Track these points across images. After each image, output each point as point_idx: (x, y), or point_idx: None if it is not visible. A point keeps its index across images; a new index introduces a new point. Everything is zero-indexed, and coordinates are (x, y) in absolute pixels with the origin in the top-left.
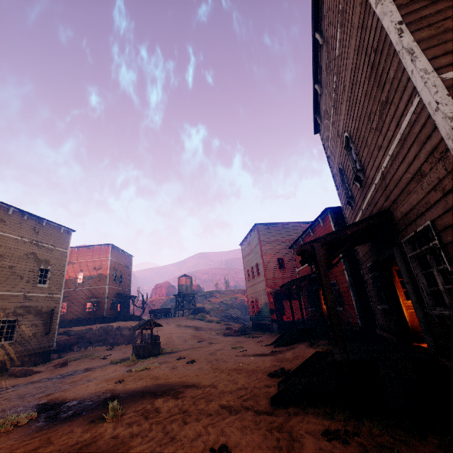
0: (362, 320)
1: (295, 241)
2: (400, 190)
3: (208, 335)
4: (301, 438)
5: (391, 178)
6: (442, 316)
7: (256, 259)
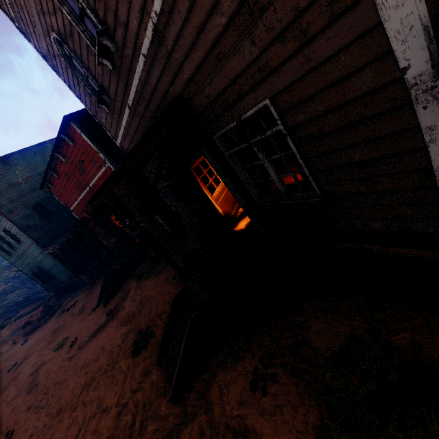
0: (168, 225)
1: (44, 176)
2: (201, 55)
3: (1, 357)
4: (244, 420)
5: (177, 36)
6: (280, 204)
7: None
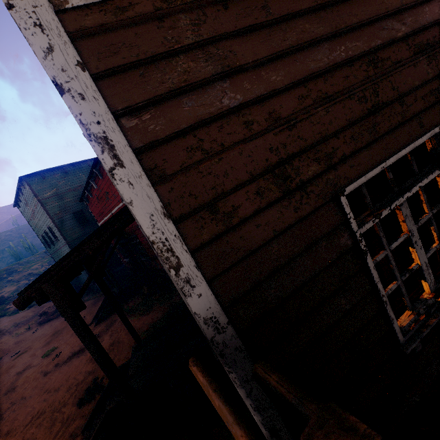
0: None
1: (82, 194)
2: None
3: (14, 338)
4: None
5: None
6: None
7: (45, 222)
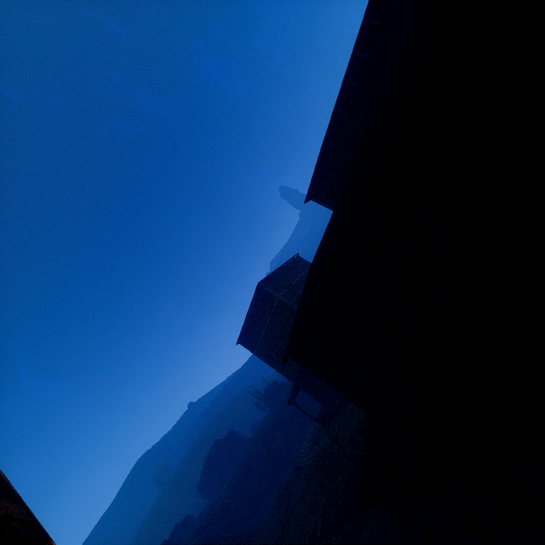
0: None
1: None
2: None
3: None
4: None
5: None
6: None
7: None
